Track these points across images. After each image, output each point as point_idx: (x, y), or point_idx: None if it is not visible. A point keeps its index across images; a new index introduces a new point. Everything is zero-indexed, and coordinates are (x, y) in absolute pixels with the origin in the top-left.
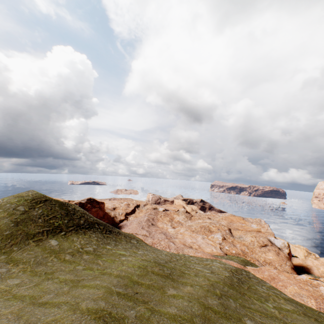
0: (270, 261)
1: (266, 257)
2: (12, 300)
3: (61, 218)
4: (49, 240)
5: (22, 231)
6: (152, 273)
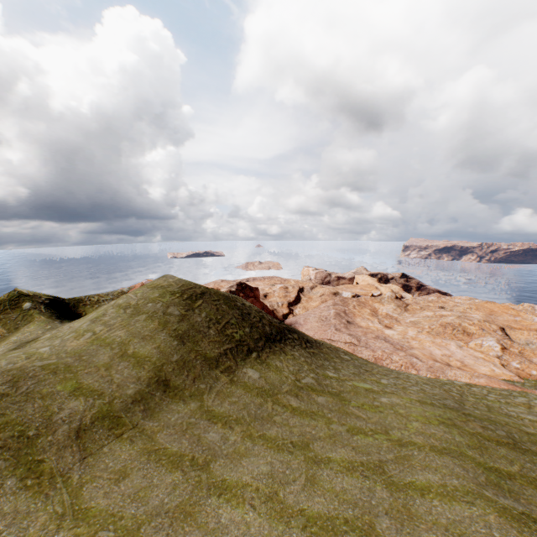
0: None
1: None
2: (324, 536)
3: (237, 325)
4: (243, 368)
5: (195, 354)
6: (487, 441)
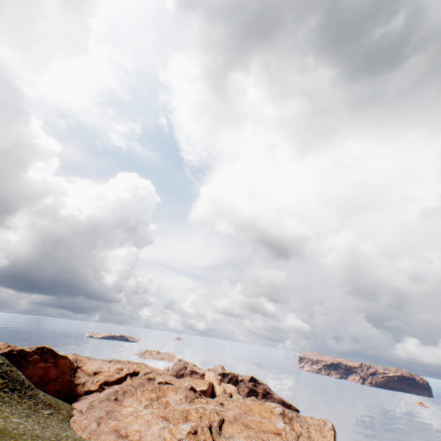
0: None
1: None
2: None
3: None
4: None
5: None
6: None
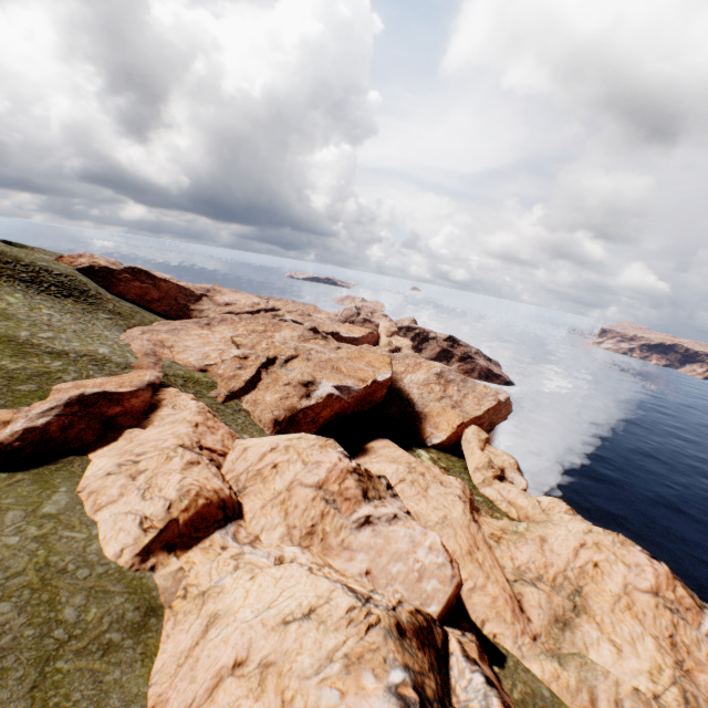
0: (260, 403)
1: (265, 398)
2: None
3: None
4: None
5: None
6: None
